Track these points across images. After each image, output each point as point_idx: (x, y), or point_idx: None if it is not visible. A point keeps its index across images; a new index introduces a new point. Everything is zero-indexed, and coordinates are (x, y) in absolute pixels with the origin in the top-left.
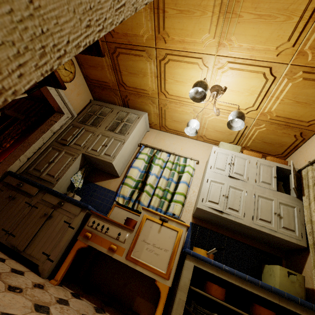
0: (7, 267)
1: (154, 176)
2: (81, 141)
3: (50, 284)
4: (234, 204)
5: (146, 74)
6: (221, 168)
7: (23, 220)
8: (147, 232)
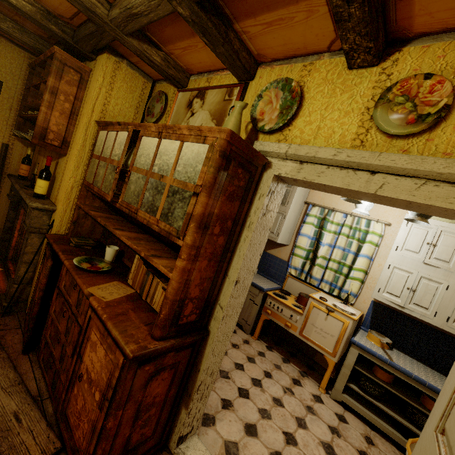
0: None
1: (326, 246)
2: None
3: (252, 339)
4: (422, 299)
5: None
6: (413, 249)
7: None
8: (315, 318)
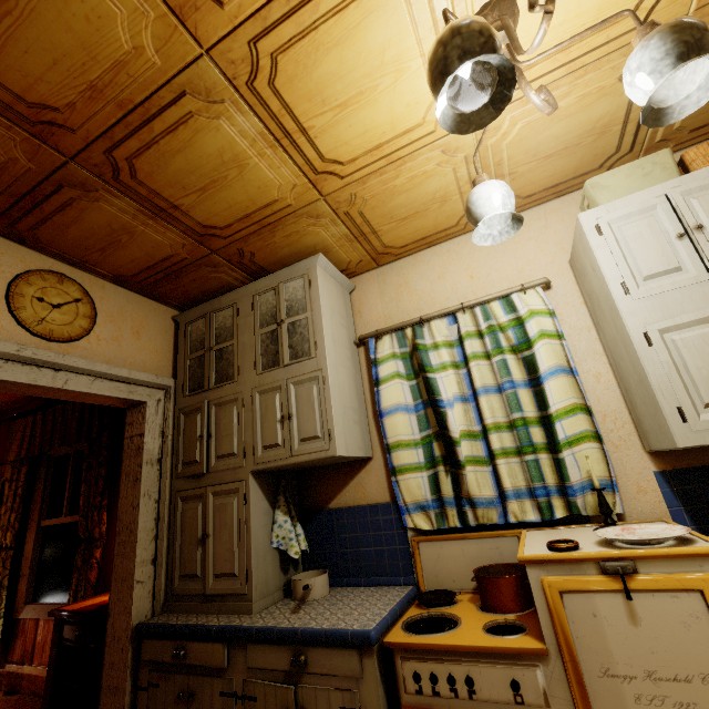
0: None
1: (458, 403)
2: (228, 441)
3: None
4: None
5: (243, 157)
6: (663, 266)
7: None
8: (595, 639)
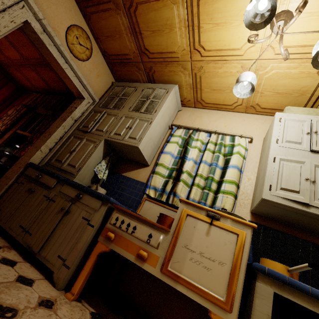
0: (13, 274)
1: (192, 161)
2: (103, 126)
3: (64, 299)
4: None
5: (174, 26)
6: (295, 140)
7: (40, 216)
8: (189, 234)
